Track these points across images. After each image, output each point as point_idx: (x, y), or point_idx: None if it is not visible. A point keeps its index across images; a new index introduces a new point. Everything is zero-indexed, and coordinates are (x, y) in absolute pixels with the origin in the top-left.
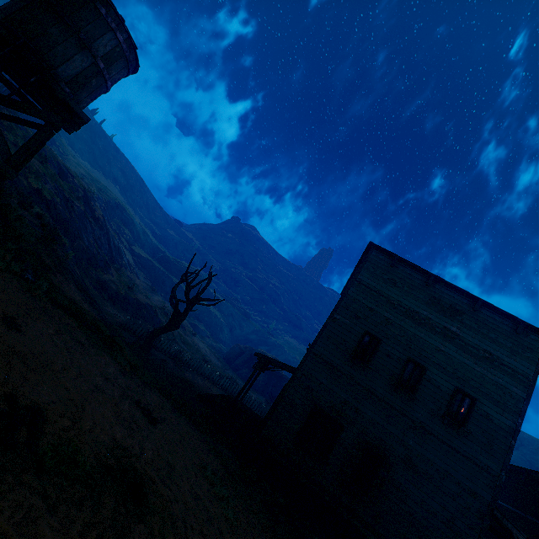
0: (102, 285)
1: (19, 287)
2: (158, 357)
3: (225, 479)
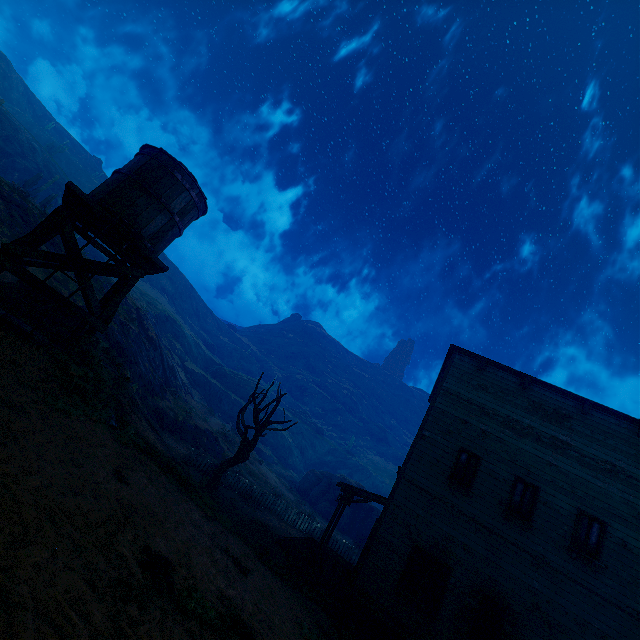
0: (159, 413)
1: (112, 437)
2: (227, 495)
3: (322, 639)
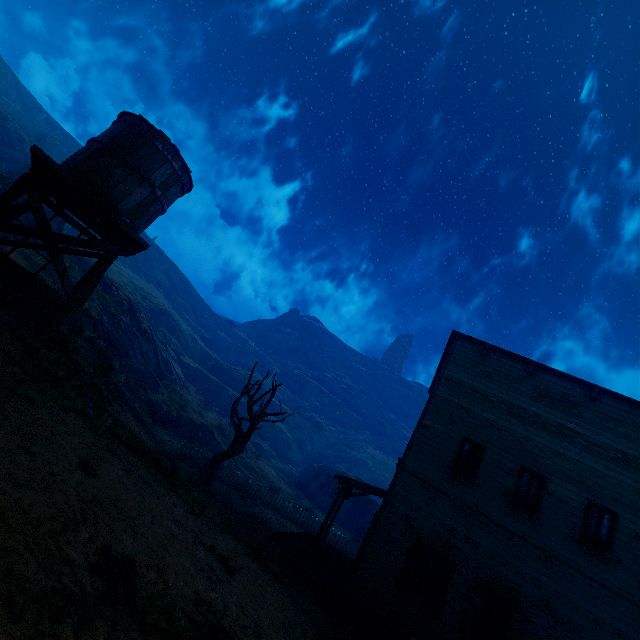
0: (152, 407)
1: (85, 426)
2: (221, 489)
3: None
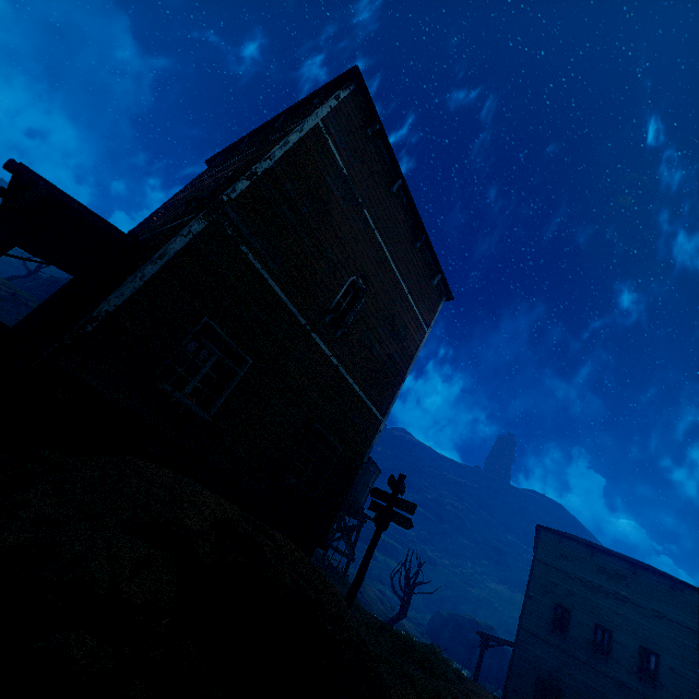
0: None
1: None
2: None
3: None
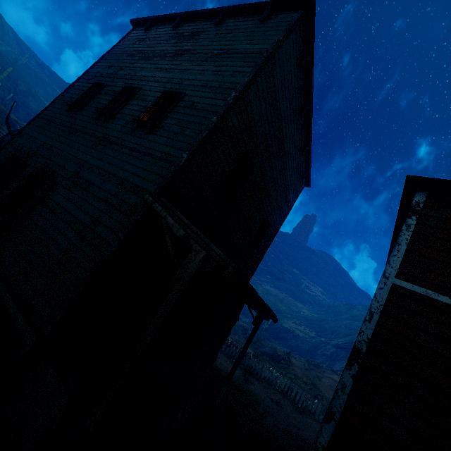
0: None
1: None
2: None
3: None
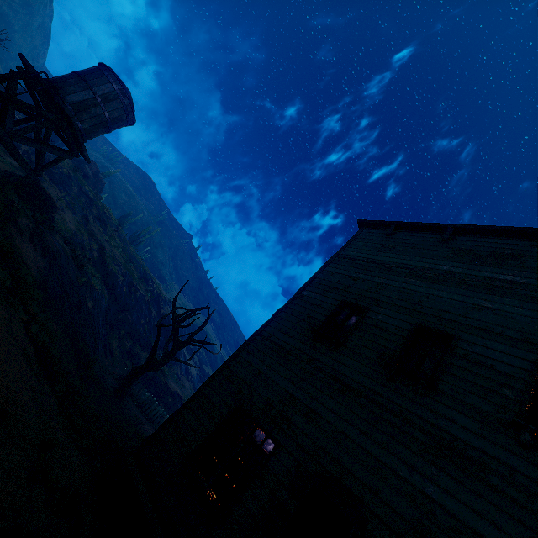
0: (132, 355)
1: None
2: (134, 413)
3: None
